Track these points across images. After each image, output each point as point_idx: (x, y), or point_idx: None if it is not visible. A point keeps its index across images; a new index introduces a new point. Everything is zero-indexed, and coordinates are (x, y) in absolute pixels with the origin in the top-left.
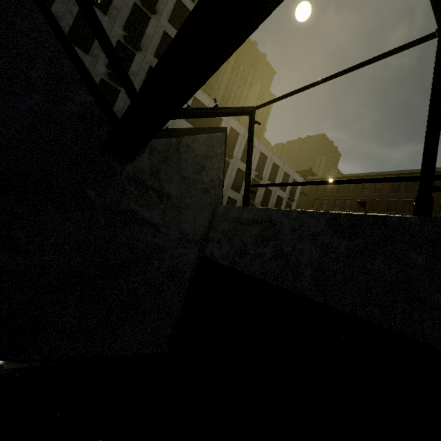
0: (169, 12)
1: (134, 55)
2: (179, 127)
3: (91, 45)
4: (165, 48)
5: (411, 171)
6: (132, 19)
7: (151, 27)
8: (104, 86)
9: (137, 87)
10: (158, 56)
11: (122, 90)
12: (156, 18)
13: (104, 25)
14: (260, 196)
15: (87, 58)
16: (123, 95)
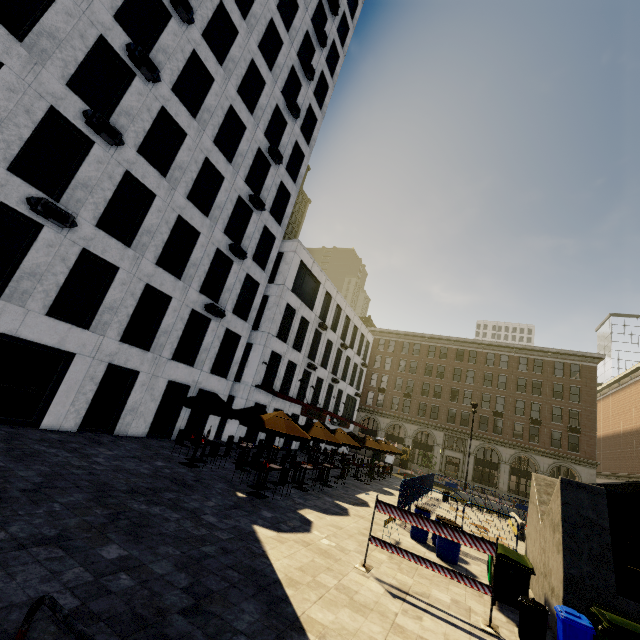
0: (288, 158)
1: (249, 211)
2: (285, 301)
3: (209, 201)
4: (278, 199)
5: (474, 341)
6: (252, 165)
7: (270, 177)
8: (215, 255)
9: (250, 253)
10: (270, 209)
11: (236, 260)
12: (275, 166)
13: (227, 176)
14: (342, 367)
15: (206, 222)
16: (236, 266)
